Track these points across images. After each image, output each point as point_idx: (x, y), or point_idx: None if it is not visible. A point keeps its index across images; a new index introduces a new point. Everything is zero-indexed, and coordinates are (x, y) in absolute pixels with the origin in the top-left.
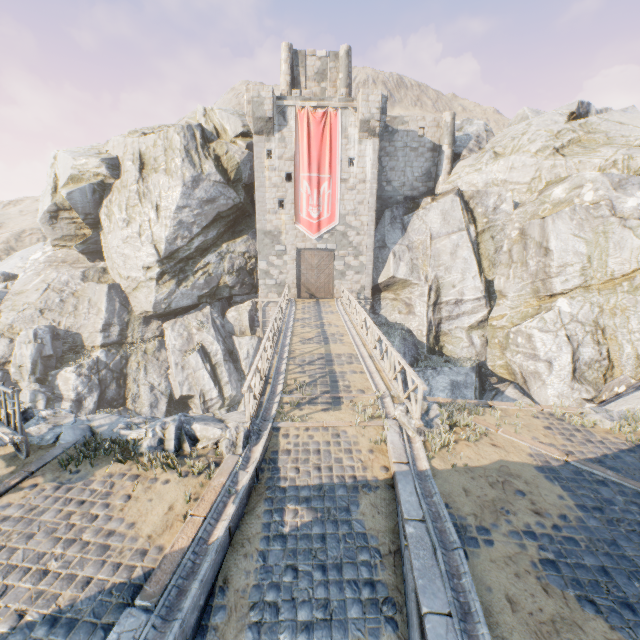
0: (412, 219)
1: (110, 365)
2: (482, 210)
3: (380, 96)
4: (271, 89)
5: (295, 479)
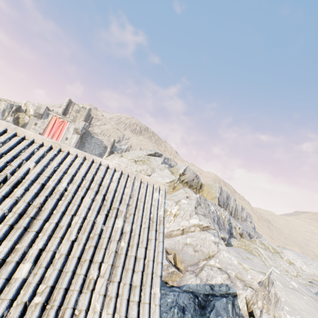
0: None
1: None
2: None
3: (84, 124)
4: (46, 106)
5: None
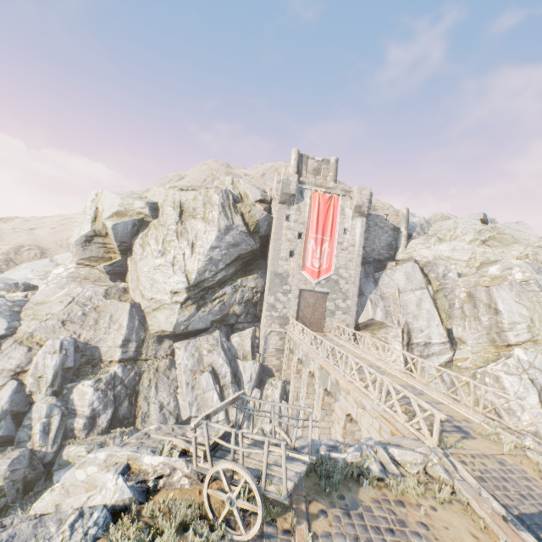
0: (382, 276)
1: (125, 381)
2: (434, 275)
3: (369, 192)
4: (296, 176)
5: (517, 506)
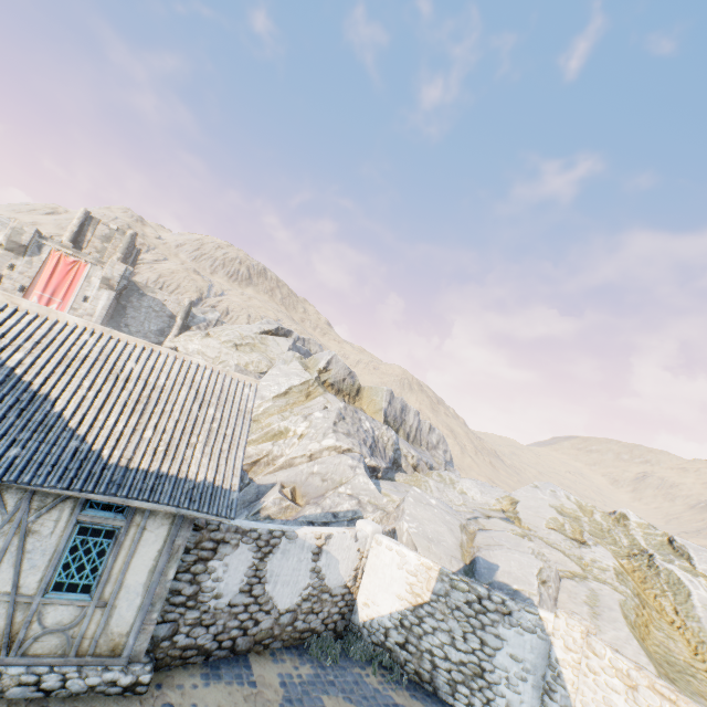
0: None
1: None
2: None
3: (125, 269)
4: (36, 229)
5: None
